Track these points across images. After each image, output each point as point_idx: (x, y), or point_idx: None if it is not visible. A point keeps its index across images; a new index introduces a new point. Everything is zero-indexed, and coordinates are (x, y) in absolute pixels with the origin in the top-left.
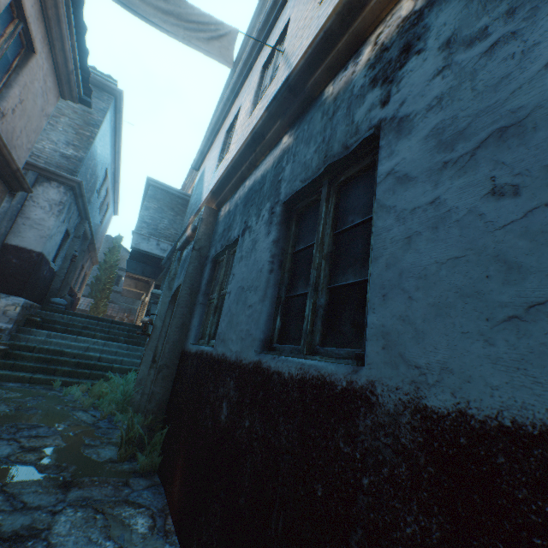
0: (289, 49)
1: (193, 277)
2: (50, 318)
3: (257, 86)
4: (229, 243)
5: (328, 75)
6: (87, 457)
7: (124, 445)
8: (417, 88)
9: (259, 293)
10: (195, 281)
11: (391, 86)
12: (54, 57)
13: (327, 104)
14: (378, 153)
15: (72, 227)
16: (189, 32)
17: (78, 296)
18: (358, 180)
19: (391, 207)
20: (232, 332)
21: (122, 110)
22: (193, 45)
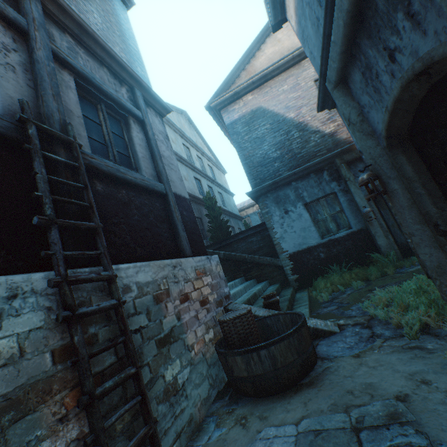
0: None
1: None
2: None
3: None
4: None
5: None
6: None
7: None
8: None
9: None
10: None
11: None
12: None
13: None
14: None
15: None
16: None
17: None
18: None
19: None
20: None
21: None
22: None
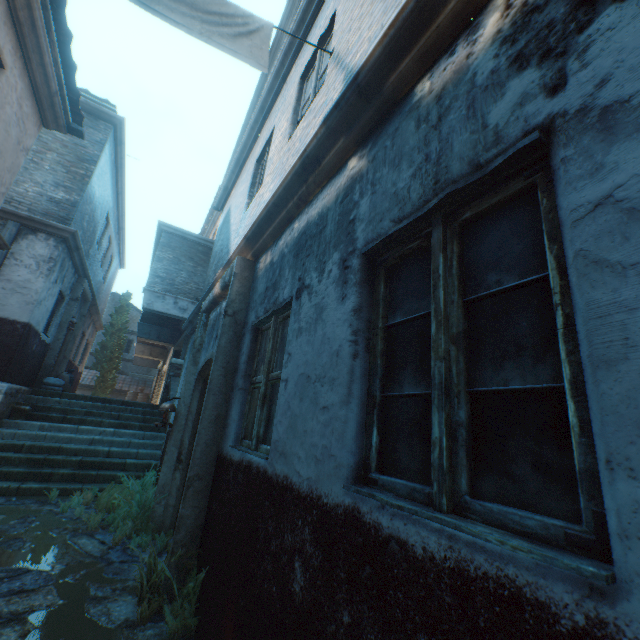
0: (341, 47)
1: (228, 352)
2: (43, 403)
3: (295, 100)
4: (277, 307)
5: (420, 66)
6: (93, 623)
7: (145, 597)
8: (636, 53)
9: (340, 389)
10: (231, 357)
11: (564, 59)
12: (31, 74)
13: (424, 107)
14: (557, 170)
15: (67, 287)
16: (209, 26)
17: (79, 370)
18: (496, 215)
19: (626, 265)
20: (297, 444)
21: (124, 142)
22: (216, 44)
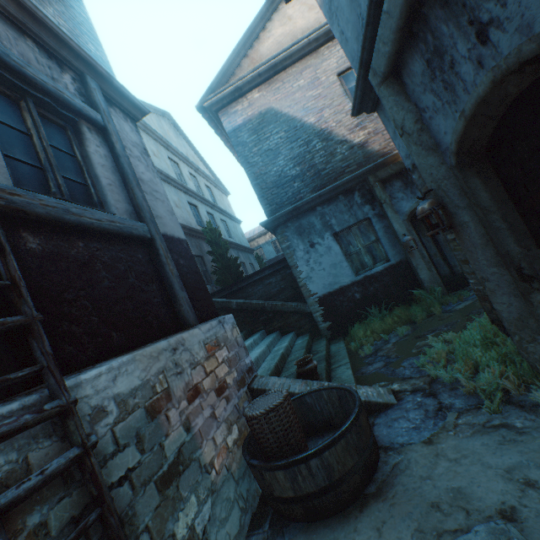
0: None
1: None
2: None
3: None
4: None
5: None
6: None
7: None
8: None
9: None
10: None
11: None
12: None
13: None
14: None
15: None
16: None
17: None
18: None
19: None
20: None
21: None
22: None
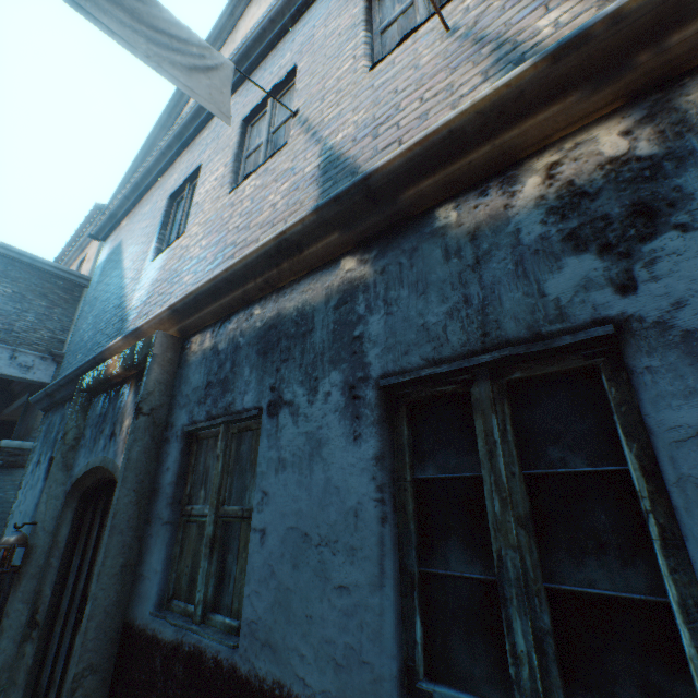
0: (311, 113)
1: (142, 467)
2: None
3: (237, 145)
4: (234, 418)
5: (444, 192)
6: None
7: None
8: None
9: (367, 566)
10: (146, 473)
11: (630, 262)
12: None
13: (453, 238)
14: (640, 375)
15: None
16: (155, 45)
17: None
18: (549, 382)
19: None
20: (296, 635)
21: None
22: (164, 71)
